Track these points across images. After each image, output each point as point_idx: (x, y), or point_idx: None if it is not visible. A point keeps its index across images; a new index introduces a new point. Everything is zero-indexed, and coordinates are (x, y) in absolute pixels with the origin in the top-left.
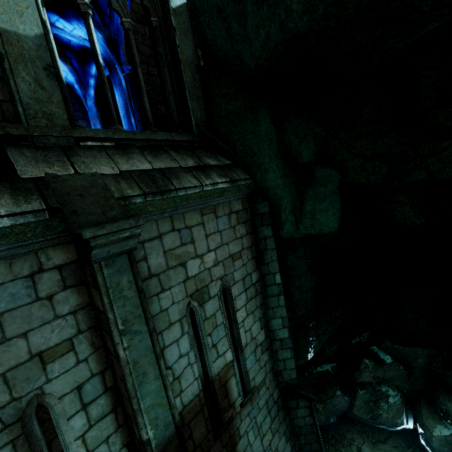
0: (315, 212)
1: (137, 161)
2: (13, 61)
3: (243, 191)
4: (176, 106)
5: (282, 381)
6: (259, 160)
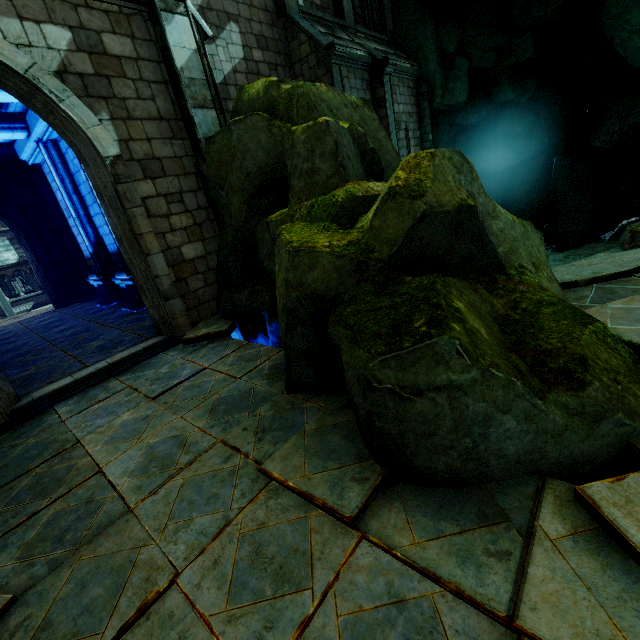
0: (454, 90)
1: (376, 45)
2: None
3: (415, 74)
4: (377, 19)
5: None
6: (425, 53)
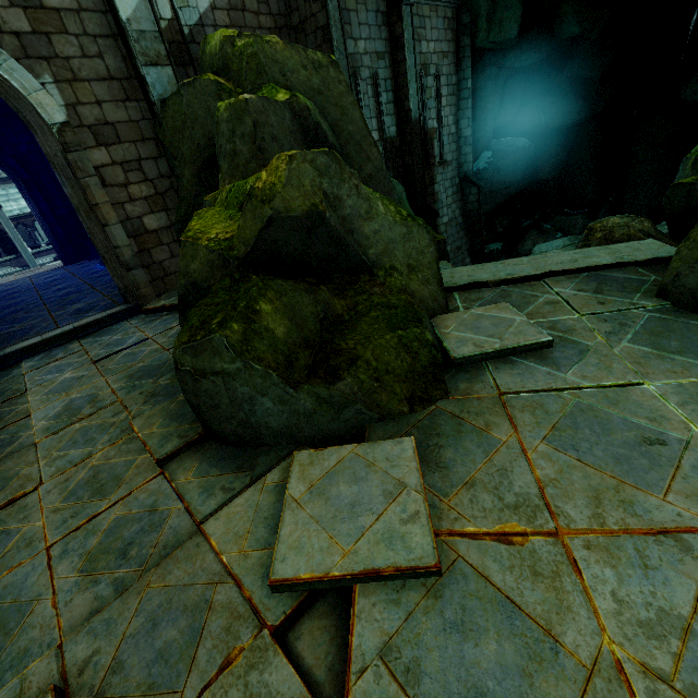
0: (502, 21)
1: None
2: None
3: None
4: None
5: (462, 172)
6: None
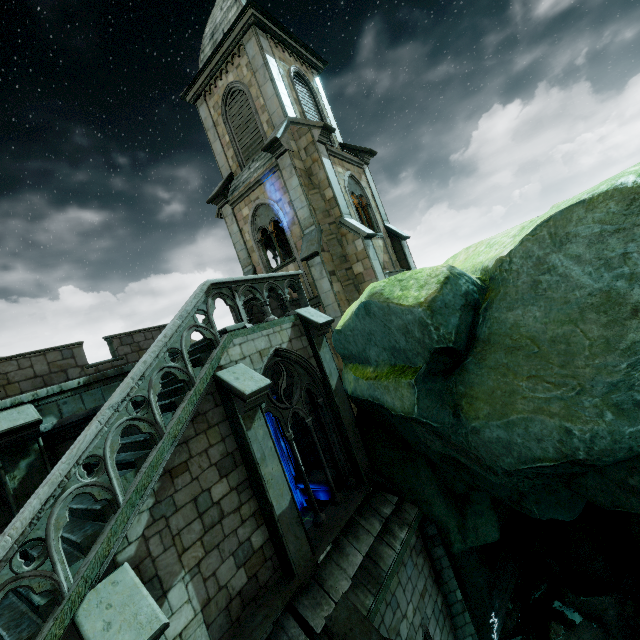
0: (477, 527)
1: (352, 556)
2: (285, 533)
3: (416, 528)
4: (344, 459)
5: None
6: (424, 498)
